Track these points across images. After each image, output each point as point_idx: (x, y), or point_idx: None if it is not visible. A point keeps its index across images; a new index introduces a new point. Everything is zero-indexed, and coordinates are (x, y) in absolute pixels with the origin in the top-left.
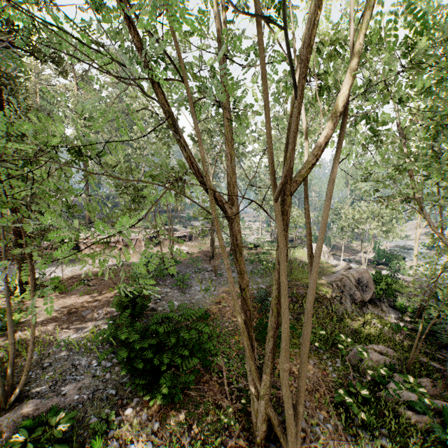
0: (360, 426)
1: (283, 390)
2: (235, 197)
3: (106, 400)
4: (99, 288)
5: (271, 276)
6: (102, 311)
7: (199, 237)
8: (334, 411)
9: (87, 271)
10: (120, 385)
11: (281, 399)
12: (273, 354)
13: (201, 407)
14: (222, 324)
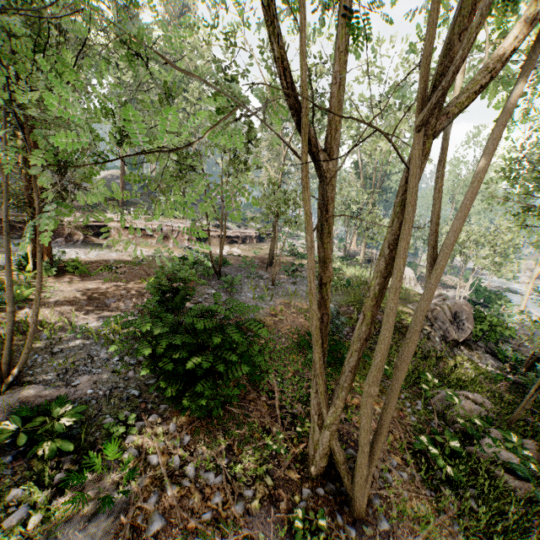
0: (442, 482)
1: (362, 422)
2: (335, 144)
3: (127, 401)
4: (129, 277)
5: (343, 296)
6: (130, 303)
7: (255, 241)
8: (410, 459)
9: (116, 257)
10: (145, 387)
11: (344, 435)
12: (353, 375)
13: (245, 427)
14: (277, 339)
